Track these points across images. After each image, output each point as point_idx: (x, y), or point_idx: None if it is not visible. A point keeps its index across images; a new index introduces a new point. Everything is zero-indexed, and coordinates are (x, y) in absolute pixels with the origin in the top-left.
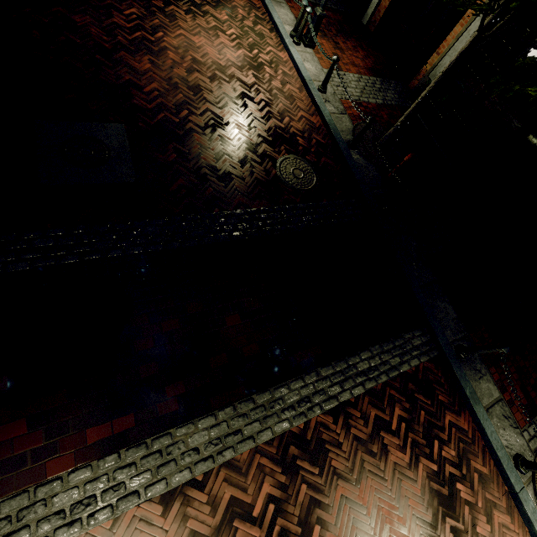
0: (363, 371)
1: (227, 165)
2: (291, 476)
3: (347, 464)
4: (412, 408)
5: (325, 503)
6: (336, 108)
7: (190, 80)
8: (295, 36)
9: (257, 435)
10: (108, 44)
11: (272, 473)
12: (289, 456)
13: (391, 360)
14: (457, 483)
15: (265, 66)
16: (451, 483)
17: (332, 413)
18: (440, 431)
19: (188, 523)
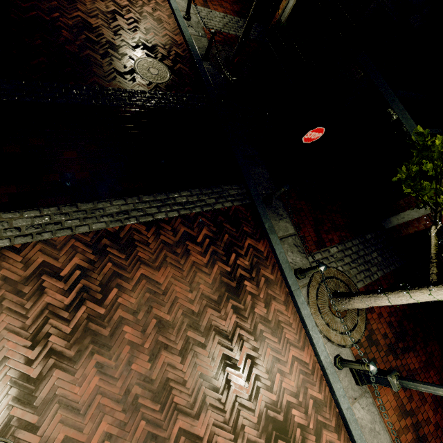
0: (181, 203)
1: (89, 56)
2: (100, 256)
3: (152, 256)
4: (218, 231)
5: (127, 276)
6: (198, 32)
7: None
8: None
9: (75, 228)
10: None
11: (83, 252)
12: (101, 244)
13: (207, 200)
14: (245, 281)
15: None
16: (240, 281)
17: (146, 224)
18: (240, 249)
19: (1, 272)
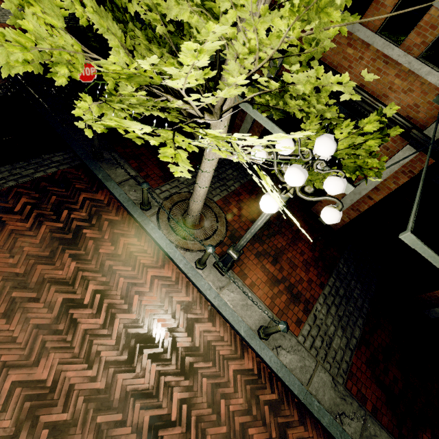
0: None
1: None
2: None
3: None
4: (43, 196)
5: None
6: None
7: None
8: None
9: None
10: None
11: None
12: None
13: (23, 172)
14: (84, 230)
15: None
16: (78, 231)
17: None
18: (73, 205)
19: None
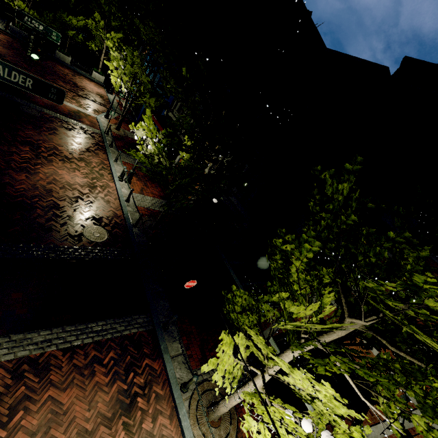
0: (96, 331)
1: (52, 225)
2: (17, 381)
3: (62, 379)
4: (123, 353)
5: (35, 398)
6: (133, 209)
7: (47, 186)
8: (120, 178)
9: (2, 356)
10: (3, 166)
11: (3, 378)
12: (20, 369)
13: (118, 327)
14: (138, 398)
15: (98, 187)
16: (134, 397)
17: (64, 350)
18: (138, 368)
19: None
